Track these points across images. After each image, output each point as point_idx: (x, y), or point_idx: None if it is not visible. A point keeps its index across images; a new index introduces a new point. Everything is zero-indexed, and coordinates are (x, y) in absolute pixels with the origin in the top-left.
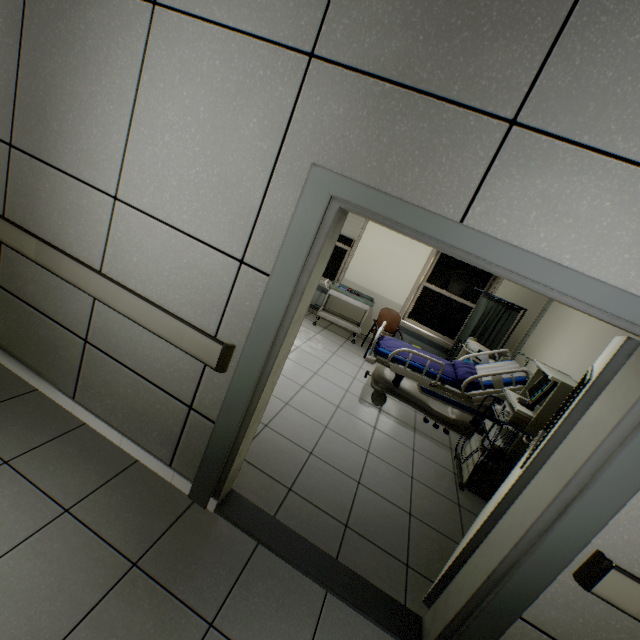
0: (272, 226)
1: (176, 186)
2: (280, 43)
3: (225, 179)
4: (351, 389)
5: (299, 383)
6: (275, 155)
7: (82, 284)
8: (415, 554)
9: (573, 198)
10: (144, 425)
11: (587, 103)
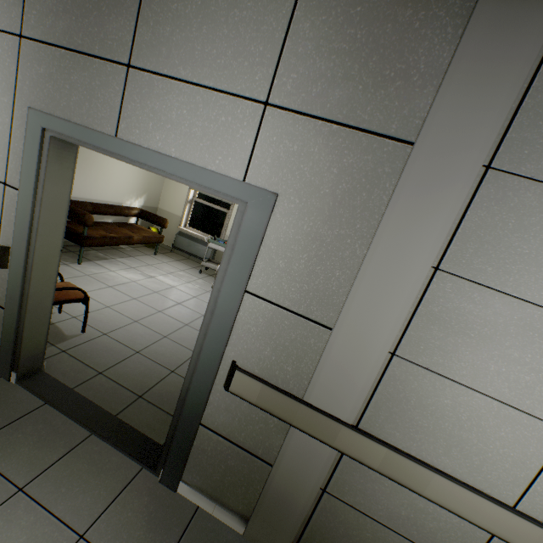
0: (18, 155)
1: None
2: (4, 30)
3: None
4: None
5: (158, 309)
6: (13, 105)
7: None
8: None
9: (168, 111)
10: None
11: (162, 49)
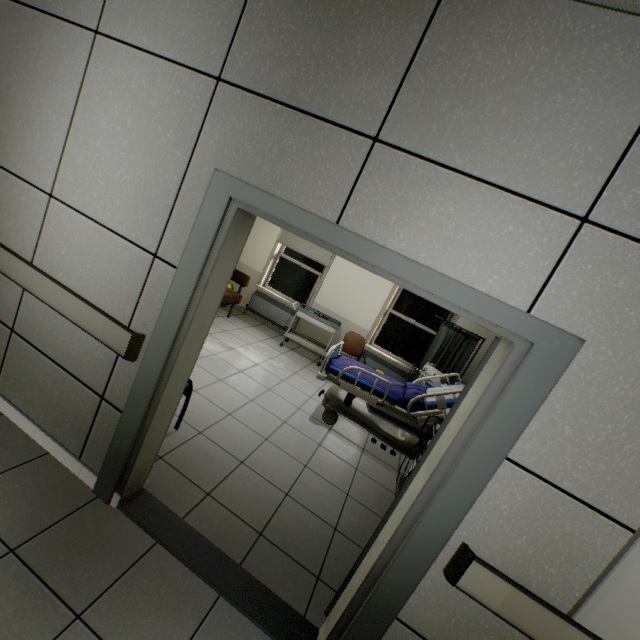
0: (182, 223)
1: (104, 186)
2: (195, 68)
3: (145, 181)
4: (304, 407)
5: (249, 397)
6: (187, 161)
7: (12, 273)
8: (330, 568)
9: (425, 204)
10: (59, 416)
11: (431, 126)
